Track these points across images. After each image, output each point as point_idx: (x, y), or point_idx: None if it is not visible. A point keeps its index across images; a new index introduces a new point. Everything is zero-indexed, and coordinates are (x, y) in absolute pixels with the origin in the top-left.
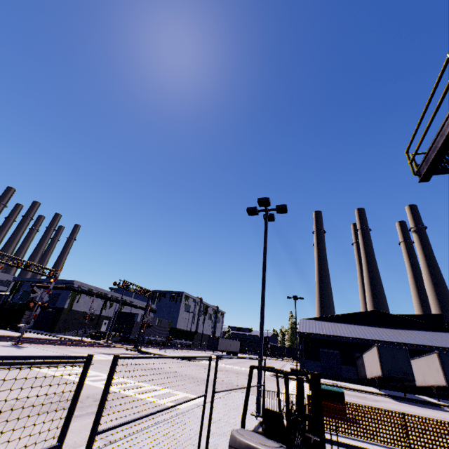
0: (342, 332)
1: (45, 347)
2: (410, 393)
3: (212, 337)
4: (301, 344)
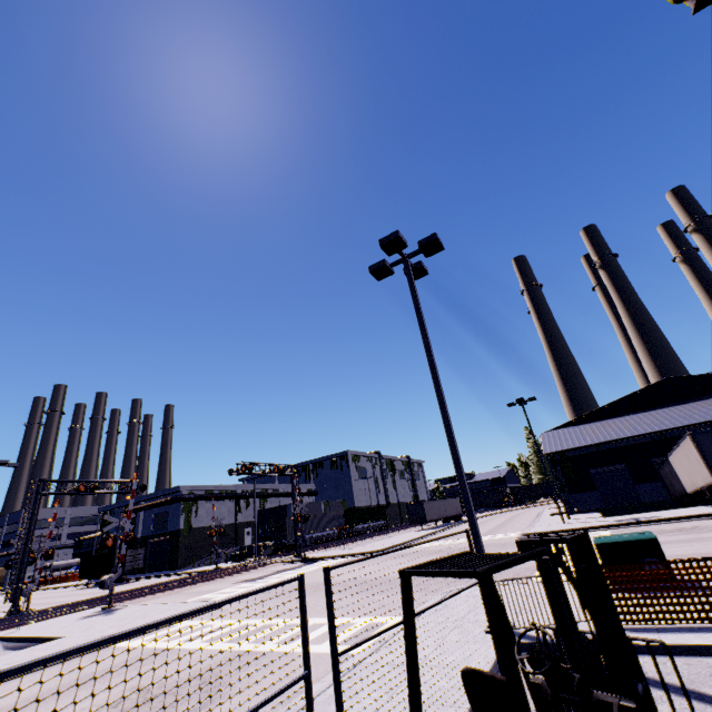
0: (619, 433)
1: (156, 598)
2: None
3: (411, 505)
4: (556, 472)
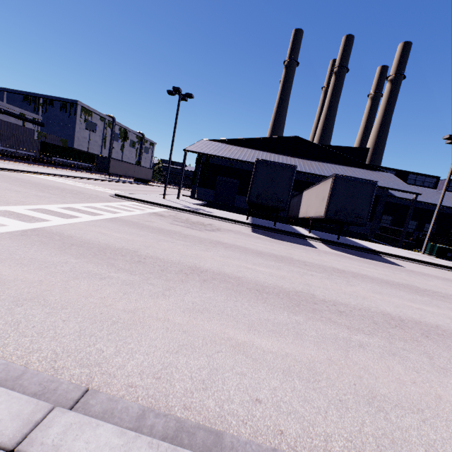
0: (241, 156)
1: None
2: (292, 224)
3: (101, 158)
4: (197, 170)
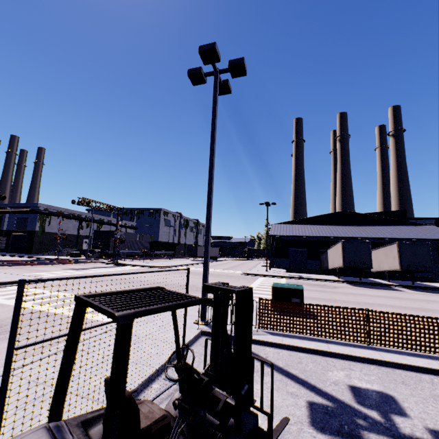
0: (310, 233)
1: (4, 269)
2: (363, 277)
3: (191, 247)
4: (272, 245)
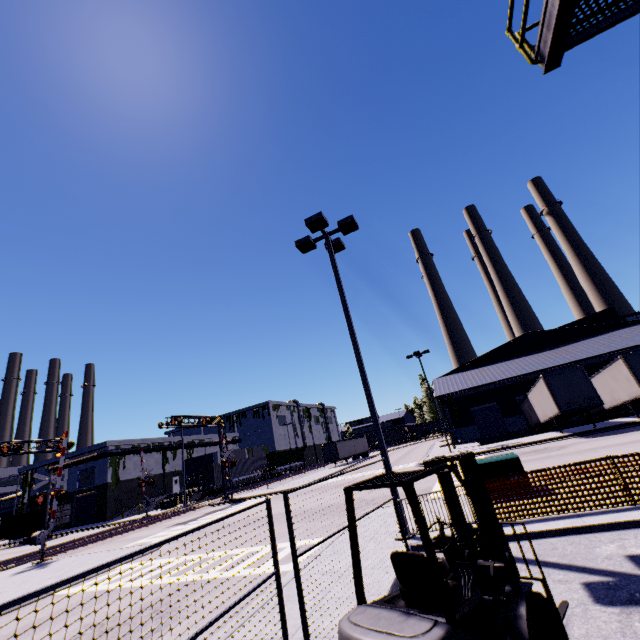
0: (492, 377)
1: (89, 549)
2: (599, 421)
3: (326, 446)
4: (444, 411)
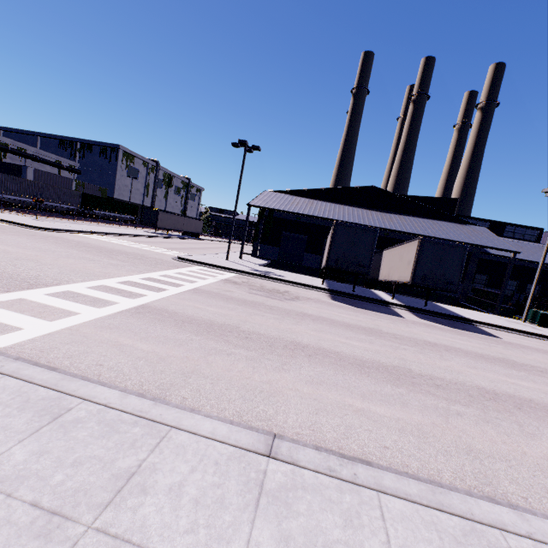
0: (312, 211)
1: None
2: (370, 286)
3: (148, 211)
4: (259, 224)
